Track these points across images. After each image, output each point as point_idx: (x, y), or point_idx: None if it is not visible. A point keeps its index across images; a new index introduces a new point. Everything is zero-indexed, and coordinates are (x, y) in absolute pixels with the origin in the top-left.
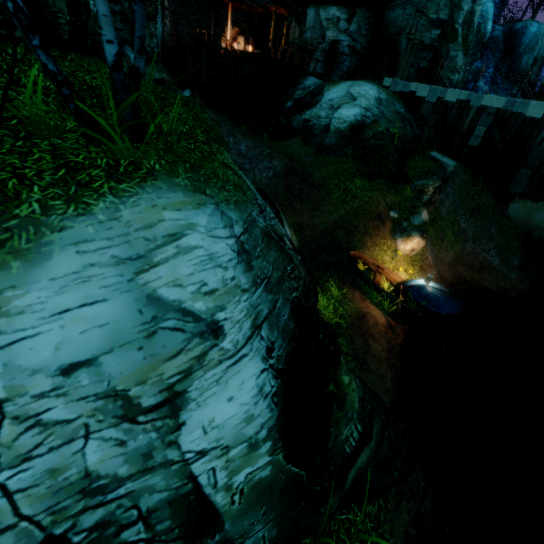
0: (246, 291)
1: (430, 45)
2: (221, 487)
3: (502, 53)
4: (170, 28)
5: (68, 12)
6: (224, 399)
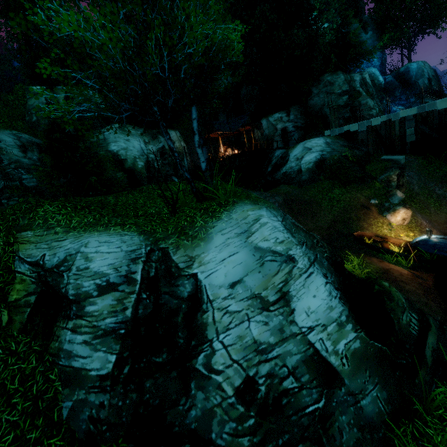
0: (298, 245)
1: (345, 104)
2: (331, 352)
3: (401, 86)
4: (190, 161)
5: (146, 172)
6: (311, 296)
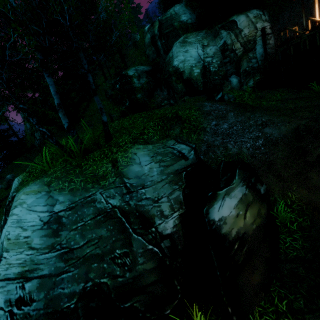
0: (34, 249)
1: None
2: None
3: None
4: (275, 42)
5: (201, 78)
6: None
